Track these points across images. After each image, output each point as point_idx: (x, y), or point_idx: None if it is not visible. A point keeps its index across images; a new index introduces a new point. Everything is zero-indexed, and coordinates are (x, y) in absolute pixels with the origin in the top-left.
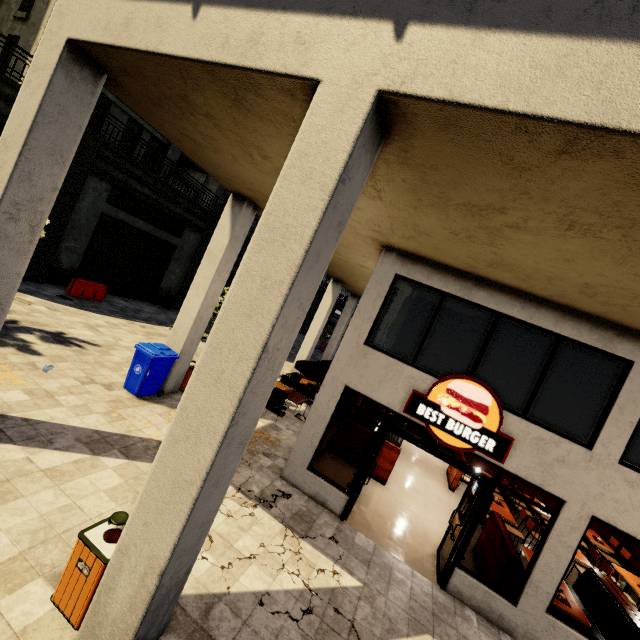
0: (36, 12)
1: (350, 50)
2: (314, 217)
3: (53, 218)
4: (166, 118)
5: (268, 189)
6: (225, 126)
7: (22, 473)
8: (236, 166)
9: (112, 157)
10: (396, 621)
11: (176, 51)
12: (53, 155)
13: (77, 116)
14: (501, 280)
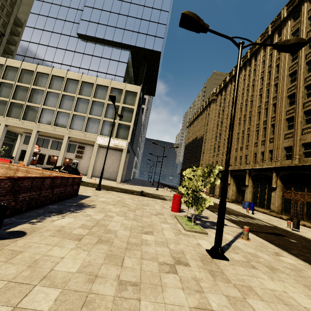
0: None
1: (3, 122)
2: (2, 131)
3: None
4: None
5: None
6: None
7: None
8: None
9: None
10: None
11: None
12: None
13: None
14: None
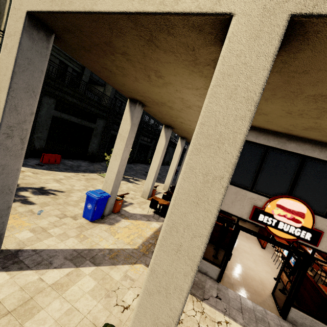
0: (0, 5)
1: None
2: (243, 124)
3: None
4: (93, 58)
5: (154, 95)
6: (135, 59)
7: (39, 290)
8: (136, 83)
9: (54, 84)
10: None
11: (107, 8)
12: (28, 92)
13: (39, 64)
14: (307, 136)
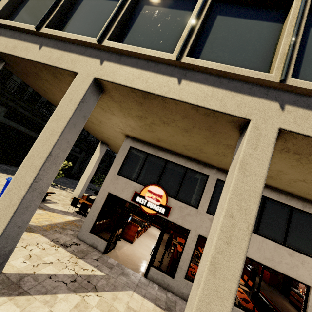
0: None
1: (88, 65)
2: (71, 112)
3: None
4: (31, 80)
5: None
6: (54, 85)
7: None
8: None
9: (9, 96)
10: (117, 286)
11: (31, 58)
12: None
13: None
14: (165, 147)
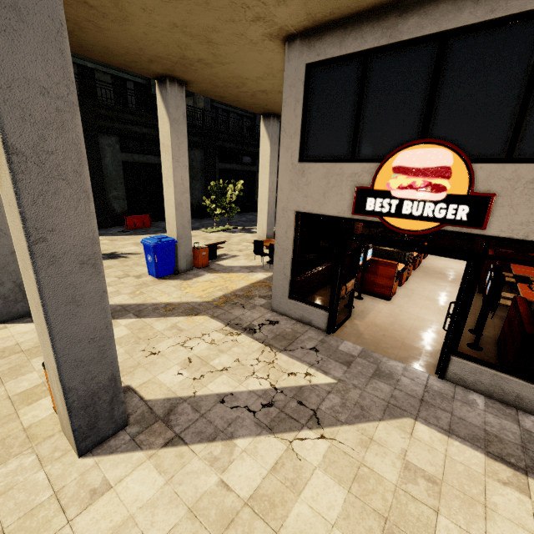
0: None
1: None
2: None
3: (93, 179)
4: None
5: (153, 45)
6: None
7: None
8: (108, 35)
9: (107, 113)
10: (369, 408)
11: None
12: None
13: None
14: None
